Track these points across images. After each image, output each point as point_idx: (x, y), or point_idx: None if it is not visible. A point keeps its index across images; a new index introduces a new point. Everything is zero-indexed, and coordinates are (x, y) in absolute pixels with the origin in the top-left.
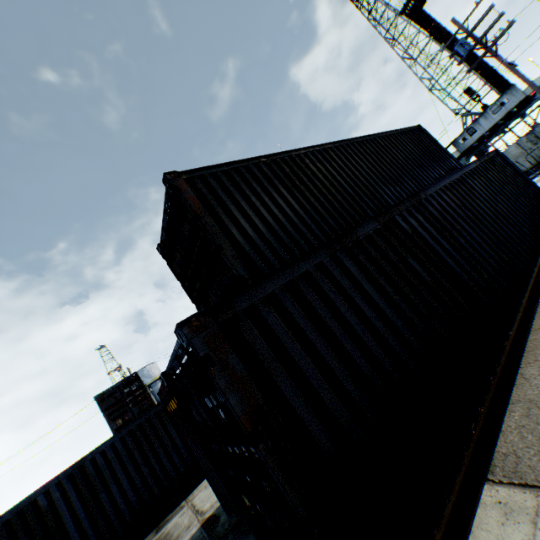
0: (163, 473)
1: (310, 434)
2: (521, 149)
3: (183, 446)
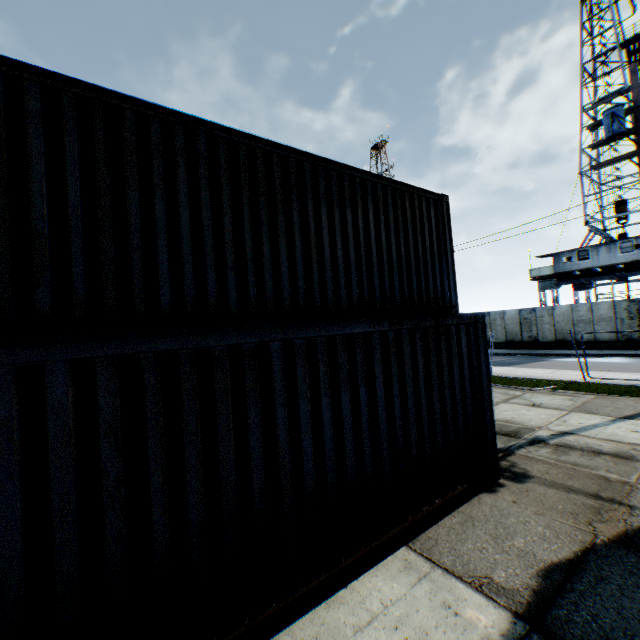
0: None
1: None
2: (613, 314)
3: None
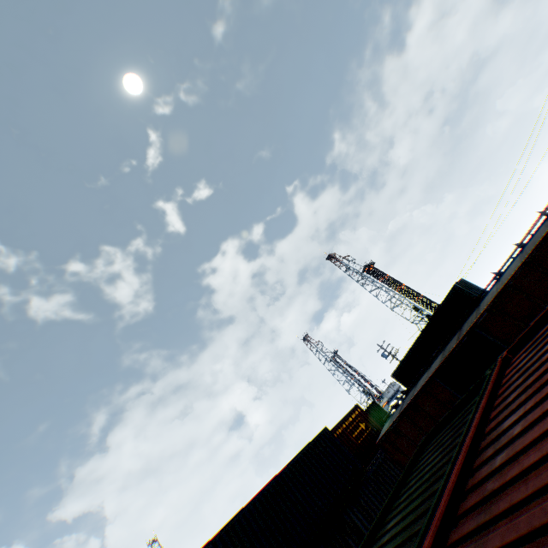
0: None
1: None
2: None
3: None
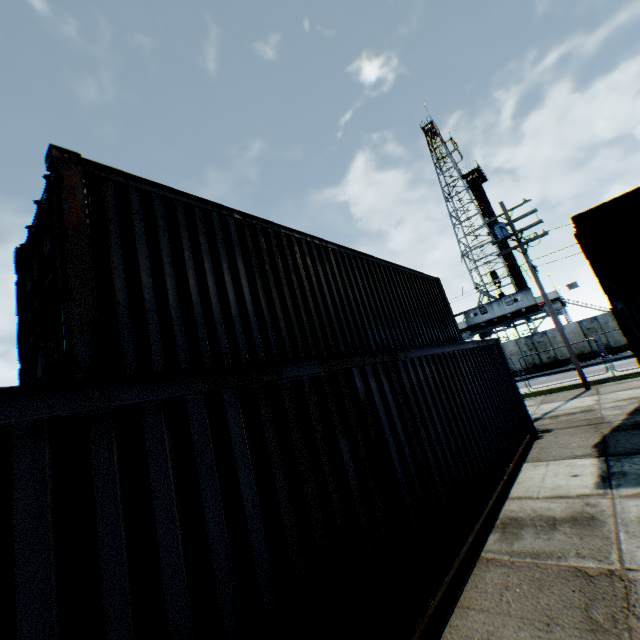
0: None
1: None
2: (518, 349)
3: None
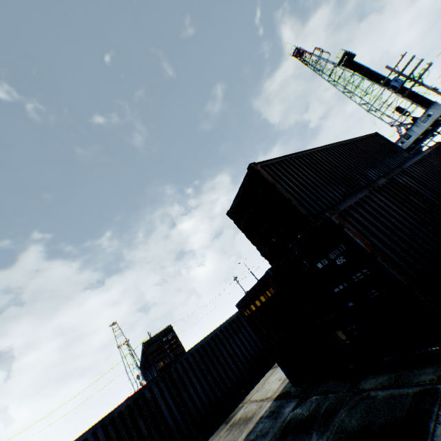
0: (222, 382)
1: (393, 261)
2: None
3: (233, 364)
